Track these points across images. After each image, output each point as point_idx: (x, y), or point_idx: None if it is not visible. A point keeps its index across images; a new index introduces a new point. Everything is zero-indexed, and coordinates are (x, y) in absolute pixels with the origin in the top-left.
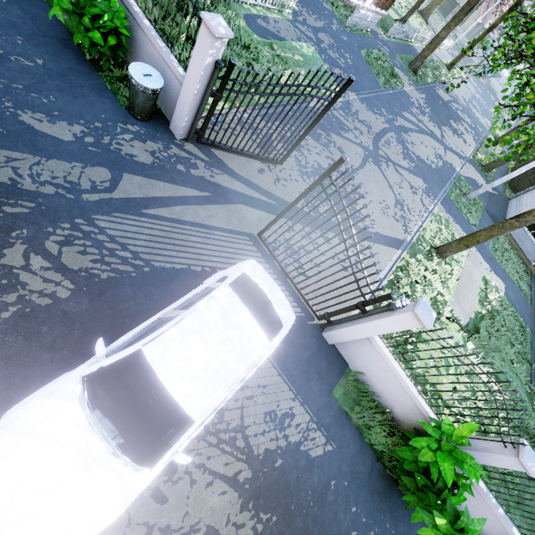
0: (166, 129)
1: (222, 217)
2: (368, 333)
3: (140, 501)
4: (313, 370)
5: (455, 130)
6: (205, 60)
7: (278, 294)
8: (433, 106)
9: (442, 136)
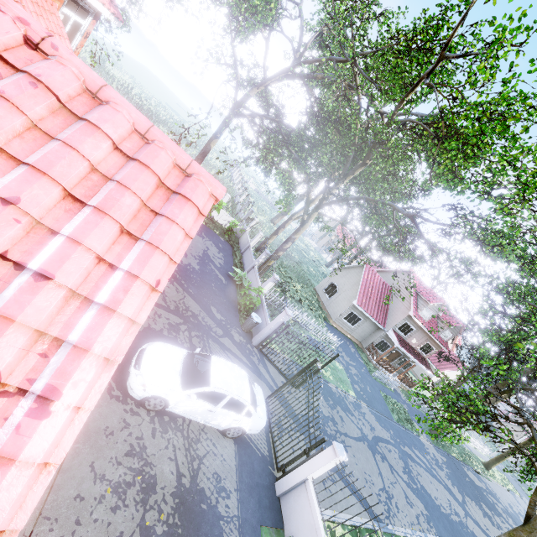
0: (250, 339)
1: (253, 379)
2: (305, 473)
3: (148, 423)
4: (257, 494)
5: (487, 514)
6: (280, 319)
7: (263, 406)
8: (455, 473)
9: (464, 502)
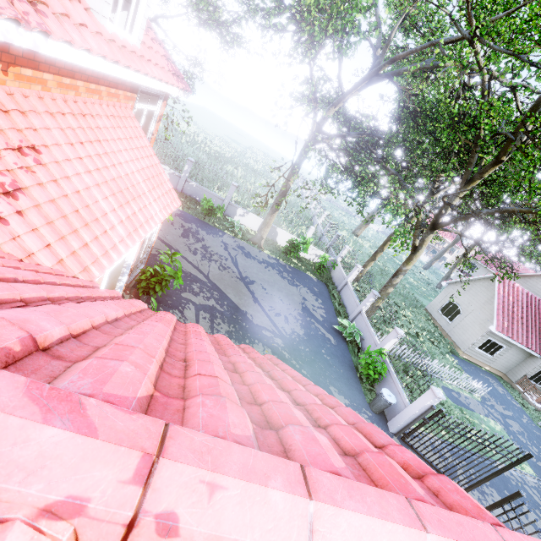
0: (385, 423)
1: None
2: None
3: None
4: None
5: None
6: (426, 402)
7: None
8: None
9: None
